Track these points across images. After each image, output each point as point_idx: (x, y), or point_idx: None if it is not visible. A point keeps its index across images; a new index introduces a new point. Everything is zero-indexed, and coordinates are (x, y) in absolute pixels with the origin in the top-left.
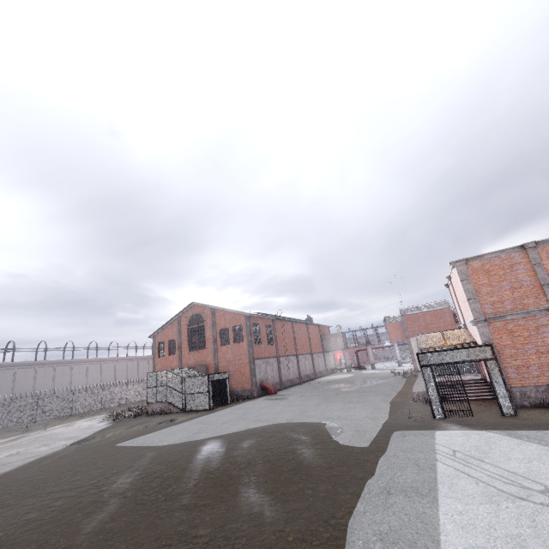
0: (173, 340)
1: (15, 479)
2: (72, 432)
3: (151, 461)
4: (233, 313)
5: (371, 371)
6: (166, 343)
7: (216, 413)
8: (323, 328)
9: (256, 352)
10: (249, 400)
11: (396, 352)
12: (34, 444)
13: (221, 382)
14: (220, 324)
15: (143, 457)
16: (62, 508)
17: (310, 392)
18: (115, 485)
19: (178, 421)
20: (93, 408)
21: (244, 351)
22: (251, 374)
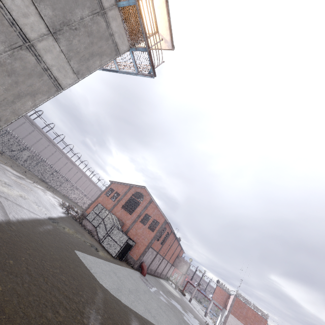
0: (119, 194)
1: (29, 235)
2: (47, 203)
3: (104, 308)
4: (160, 212)
5: (190, 304)
6: (114, 192)
7: (120, 268)
8: (182, 251)
9: (153, 243)
10: (131, 267)
11: (210, 306)
12: (31, 196)
13: (128, 244)
14: (148, 210)
15: (97, 293)
16: (64, 323)
17: (165, 298)
18: (90, 323)
19: (101, 255)
20: (54, 186)
21: (149, 237)
22: (143, 253)
